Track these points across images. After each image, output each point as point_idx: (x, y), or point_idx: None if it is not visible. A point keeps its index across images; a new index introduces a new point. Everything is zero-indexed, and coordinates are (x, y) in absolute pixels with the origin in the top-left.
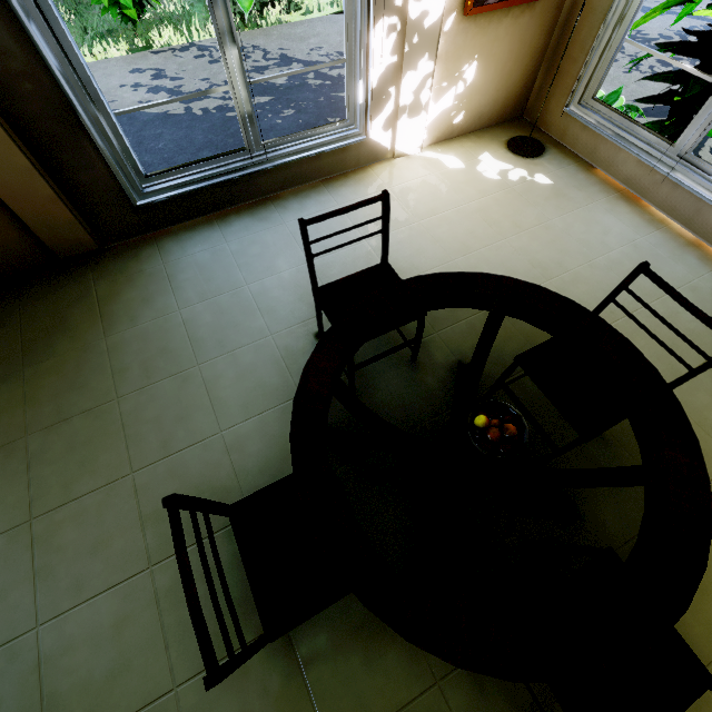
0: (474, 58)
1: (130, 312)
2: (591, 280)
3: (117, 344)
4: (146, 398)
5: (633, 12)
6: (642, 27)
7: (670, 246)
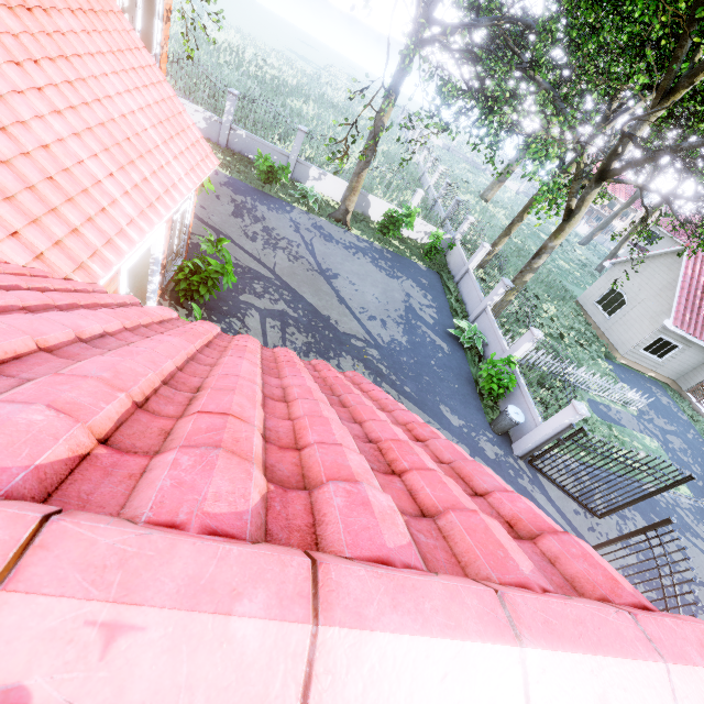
0: None
1: None
2: None
3: None
4: None
5: None
6: (280, 230)
7: None
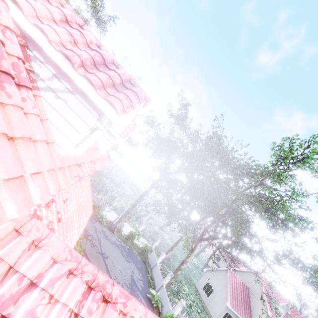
0: None
1: None
2: None
3: None
4: None
5: None
6: (90, 230)
7: None
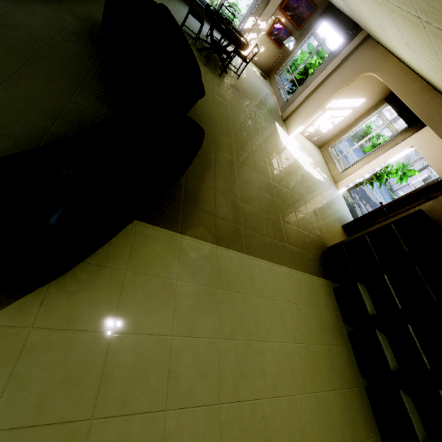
0: (264, 47)
1: (175, 1)
2: (255, 83)
3: (171, 0)
4: (172, 7)
5: (290, 61)
6: None
7: (272, 98)
